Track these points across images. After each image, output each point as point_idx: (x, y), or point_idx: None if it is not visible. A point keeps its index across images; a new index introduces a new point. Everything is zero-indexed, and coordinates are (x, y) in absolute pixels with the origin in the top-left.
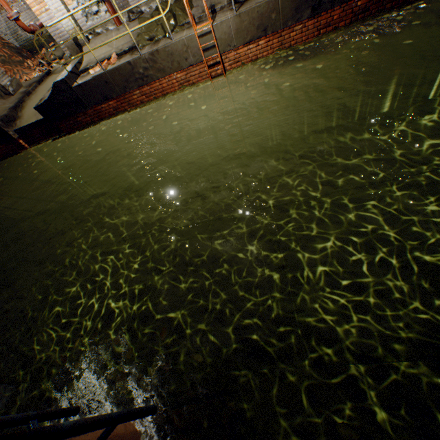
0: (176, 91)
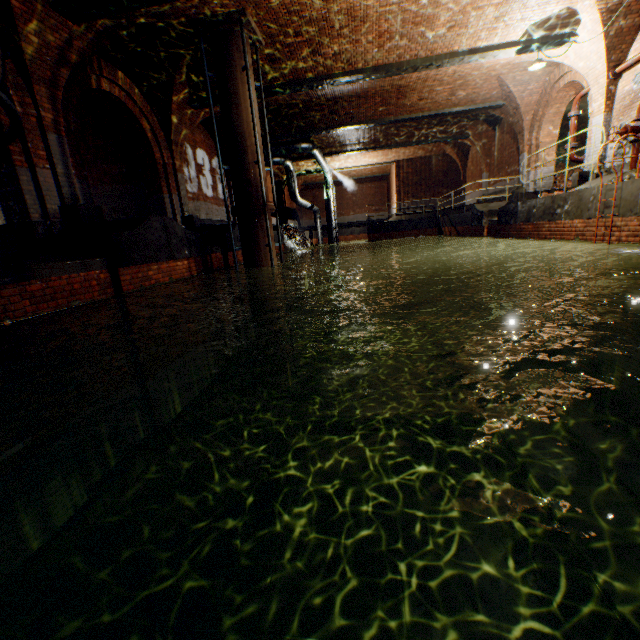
0: (569, 240)
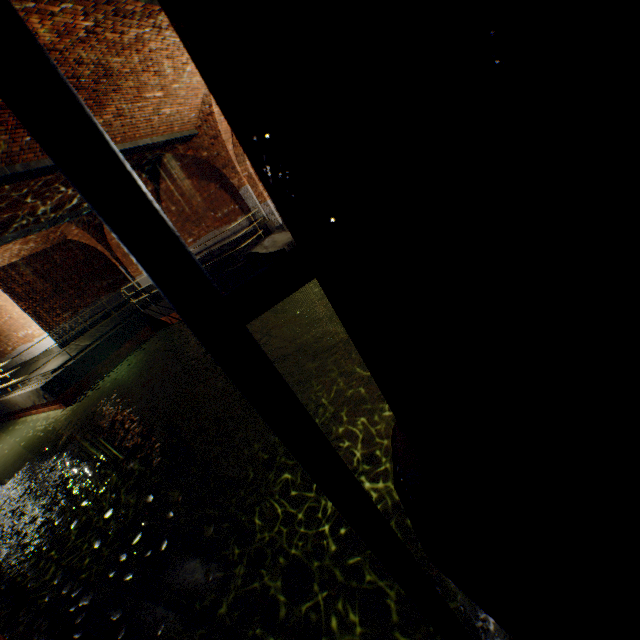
0: None
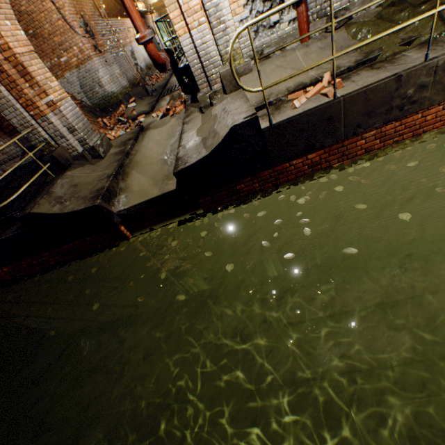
0: (441, 127)
